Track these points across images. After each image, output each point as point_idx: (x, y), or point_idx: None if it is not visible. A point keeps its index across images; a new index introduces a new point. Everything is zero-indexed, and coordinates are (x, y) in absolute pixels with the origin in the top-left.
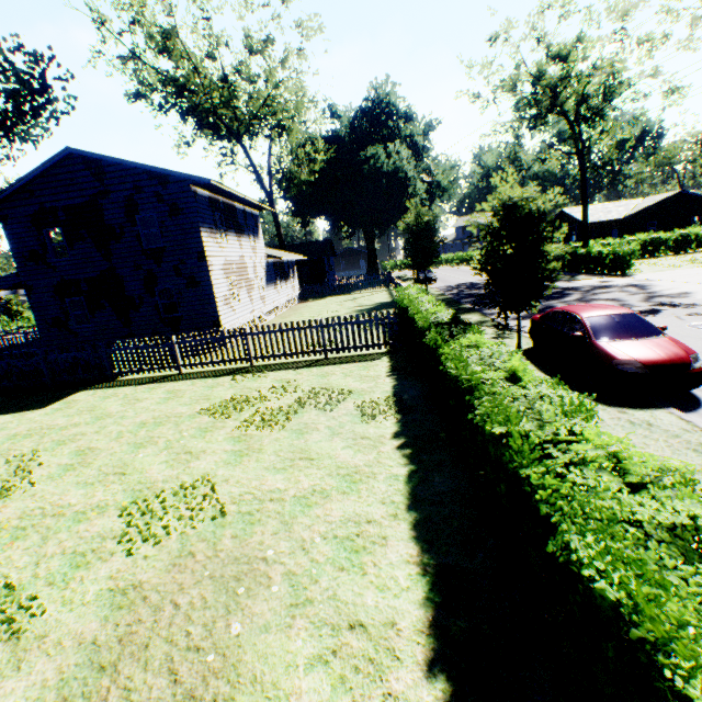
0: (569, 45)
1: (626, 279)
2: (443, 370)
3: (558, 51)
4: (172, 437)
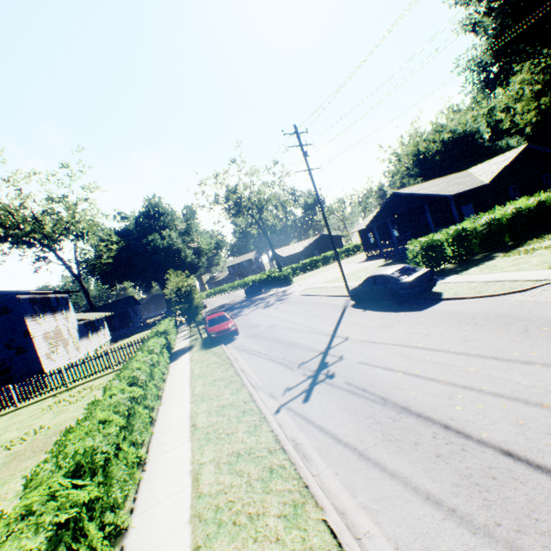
0: (234, 188)
1: (287, 287)
2: None
3: (231, 189)
4: (20, 425)
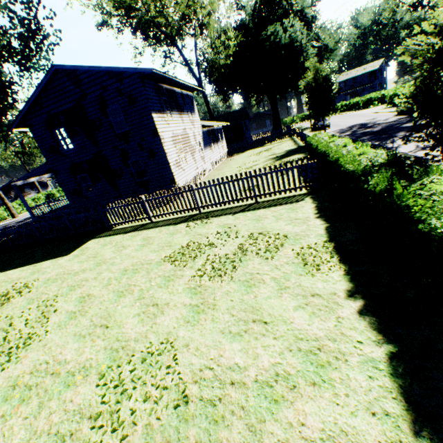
0: None
1: None
2: (424, 229)
3: None
4: (144, 285)
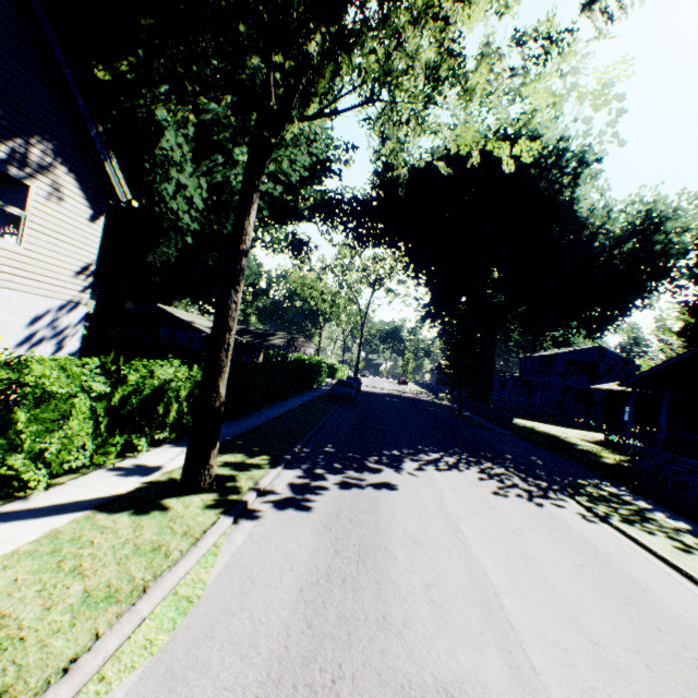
0: None
1: None
2: None
3: None
4: None
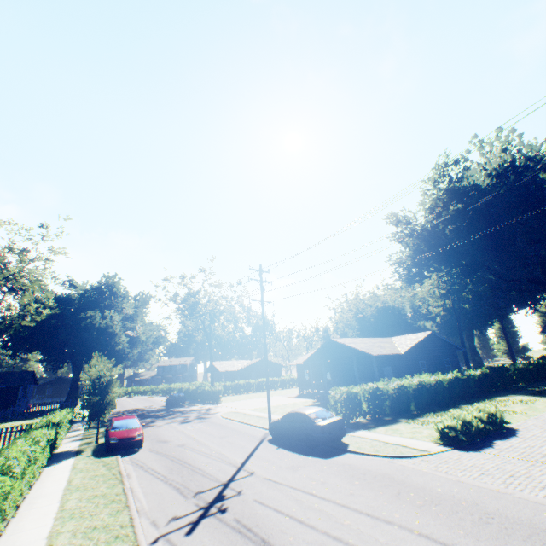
0: (195, 292)
1: (214, 405)
2: None
3: (192, 292)
4: None
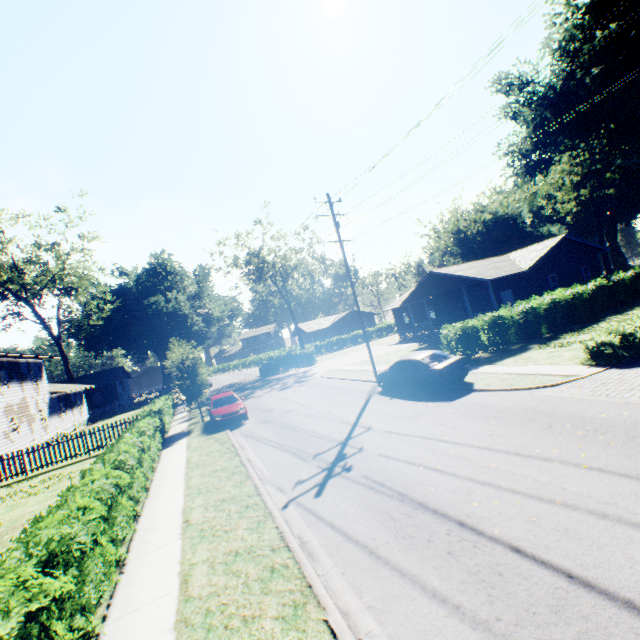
0: (257, 251)
1: (309, 367)
2: None
3: (253, 253)
4: None
